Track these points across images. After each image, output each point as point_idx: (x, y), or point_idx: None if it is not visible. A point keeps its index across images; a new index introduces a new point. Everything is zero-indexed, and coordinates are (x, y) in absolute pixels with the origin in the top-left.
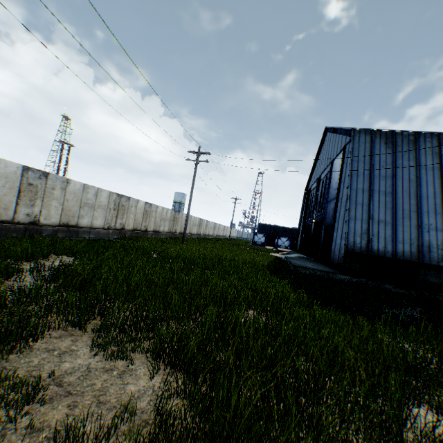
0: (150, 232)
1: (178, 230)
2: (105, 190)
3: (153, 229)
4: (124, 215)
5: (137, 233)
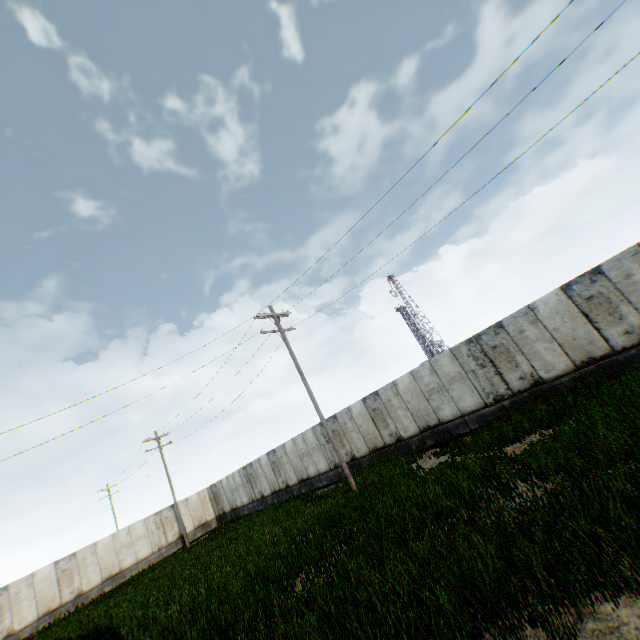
0: (414, 438)
1: (557, 363)
2: (307, 430)
3: (418, 428)
4: (343, 441)
5: (382, 454)
